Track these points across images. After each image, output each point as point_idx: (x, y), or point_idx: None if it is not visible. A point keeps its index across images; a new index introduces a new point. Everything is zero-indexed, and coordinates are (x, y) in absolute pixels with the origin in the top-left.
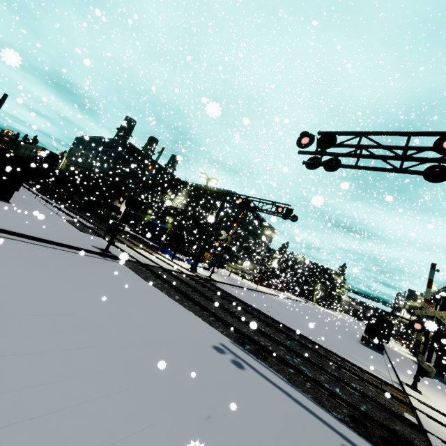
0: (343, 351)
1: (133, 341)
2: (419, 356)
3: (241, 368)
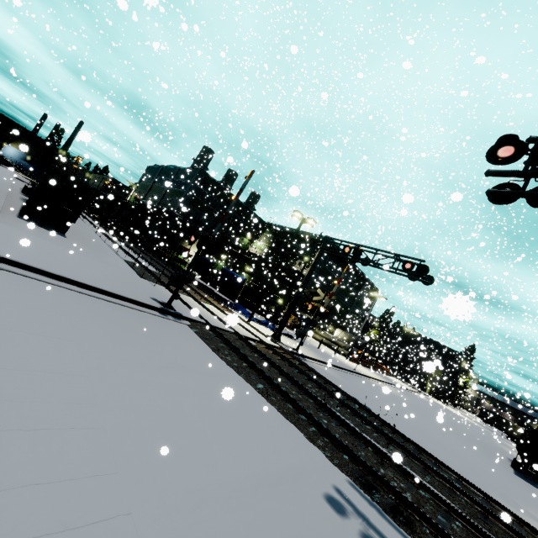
0: (503, 494)
1: (196, 491)
2: None
3: None
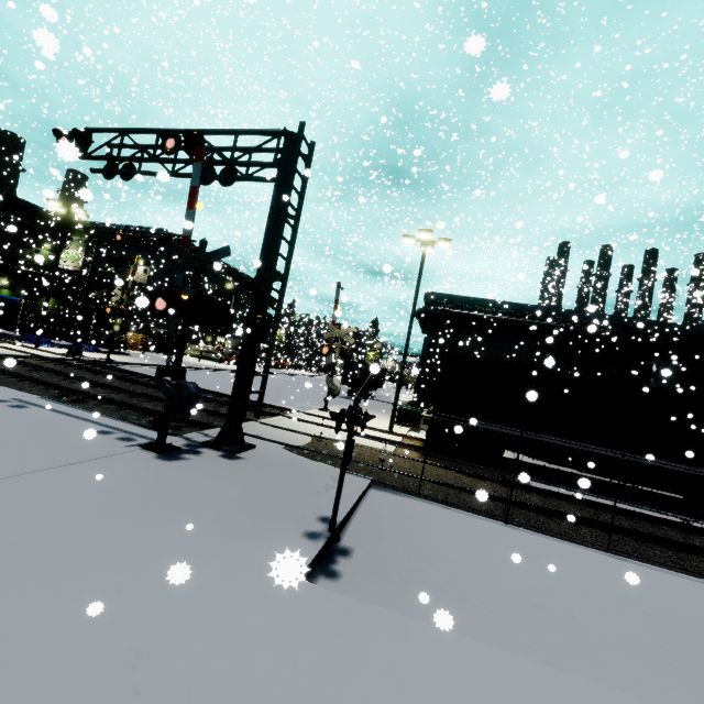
0: (280, 400)
1: None
2: (327, 378)
3: (19, 408)
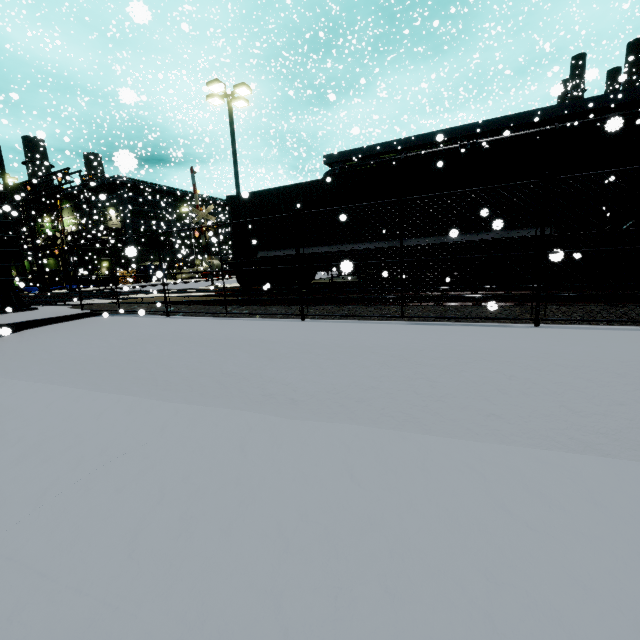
0: None
1: None
2: (204, 258)
3: None
